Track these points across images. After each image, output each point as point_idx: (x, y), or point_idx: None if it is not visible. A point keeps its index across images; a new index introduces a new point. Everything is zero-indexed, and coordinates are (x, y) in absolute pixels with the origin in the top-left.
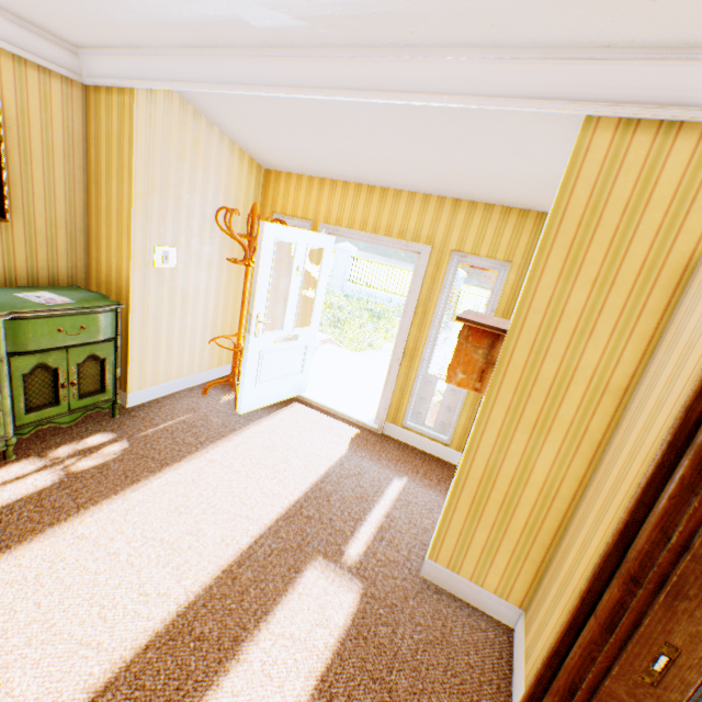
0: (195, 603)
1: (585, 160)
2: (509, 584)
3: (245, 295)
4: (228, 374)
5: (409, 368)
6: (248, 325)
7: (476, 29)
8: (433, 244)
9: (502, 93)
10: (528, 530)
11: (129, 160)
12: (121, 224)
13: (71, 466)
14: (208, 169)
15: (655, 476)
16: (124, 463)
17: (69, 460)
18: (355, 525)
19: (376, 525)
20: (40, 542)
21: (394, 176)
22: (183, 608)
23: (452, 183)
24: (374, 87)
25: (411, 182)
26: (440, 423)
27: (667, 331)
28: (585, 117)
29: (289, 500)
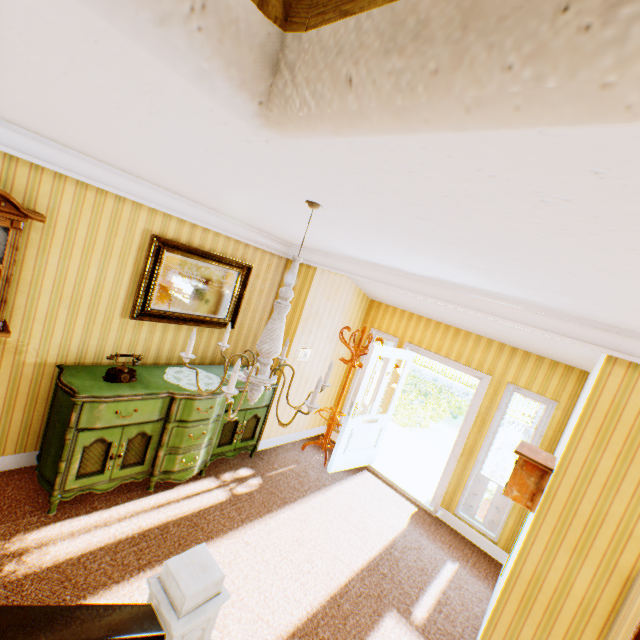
0: (317, 614)
1: (607, 379)
2: None
3: (346, 384)
4: (316, 434)
5: (465, 465)
6: (349, 408)
7: (537, 305)
8: (493, 374)
9: (552, 330)
10: (568, 636)
11: (303, 302)
12: (287, 334)
13: (234, 489)
14: (340, 302)
15: None
16: (262, 494)
17: (232, 483)
18: (419, 592)
19: (435, 598)
20: (227, 539)
21: (467, 325)
22: (310, 614)
23: (511, 340)
24: (470, 306)
25: (479, 331)
26: (488, 520)
27: None
28: (606, 355)
29: (368, 555)
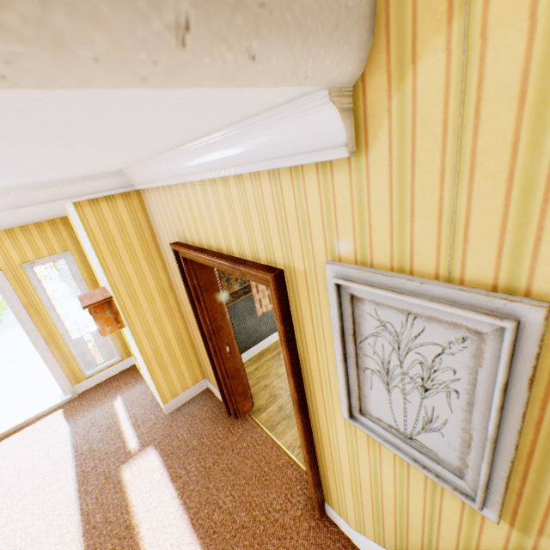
0: None
1: (88, 219)
2: (195, 376)
3: None
4: None
5: (59, 346)
6: None
7: None
8: (1, 268)
9: (19, 206)
10: (185, 354)
11: None
12: None
13: None
14: None
15: (195, 311)
16: None
17: None
18: (122, 438)
19: (131, 426)
20: None
21: None
22: None
23: None
24: None
25: None
26: (108, 355)
27: (166, 262)
28: (73, 203)
29: (72, 479)
